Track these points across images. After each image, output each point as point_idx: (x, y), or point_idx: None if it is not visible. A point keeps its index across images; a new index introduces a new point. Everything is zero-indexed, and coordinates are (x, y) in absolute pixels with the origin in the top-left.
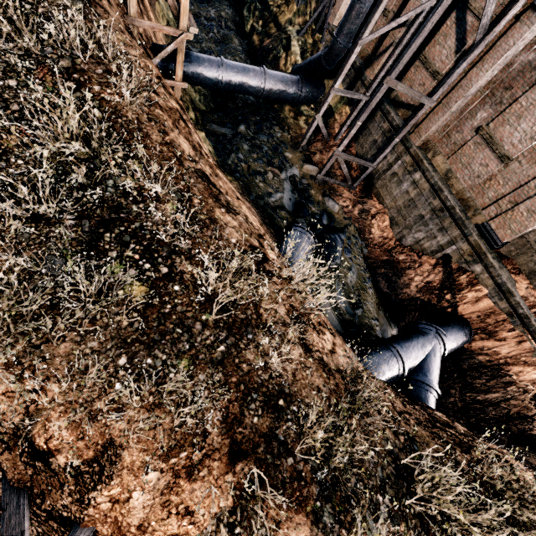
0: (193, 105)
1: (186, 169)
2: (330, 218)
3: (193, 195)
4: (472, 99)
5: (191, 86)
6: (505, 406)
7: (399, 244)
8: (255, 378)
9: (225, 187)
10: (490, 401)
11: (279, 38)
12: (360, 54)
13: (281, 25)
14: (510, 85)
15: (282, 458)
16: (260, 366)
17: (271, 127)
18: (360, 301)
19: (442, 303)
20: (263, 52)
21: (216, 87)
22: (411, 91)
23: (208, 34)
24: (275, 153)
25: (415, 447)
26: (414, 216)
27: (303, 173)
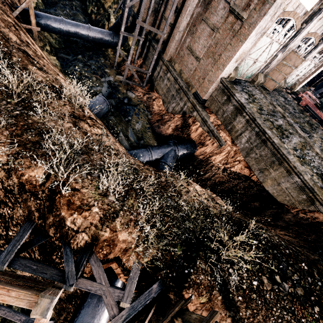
0: (50, 44)
1: (10, 45)
2: (129, 100)
3: (13, 55)
4: (183, 33)
5: (50, 36)
6: (213, 179)
7: (167, 112)
8: (35, 126)
9: (45, 64)
10: (207, 178)
11: (104, 14)
12: (141, 20)
13: (106, 9)
14: (195, 24)
15: (40, 149)
16: (41, 123)
17: (98, 58)
18: (142, 137)
19: (184, 135)
20: (96, 22)
21: (61, 33)
22: (151, 28)
23: (63, 12)
24: (99, 69)
25: (136, 171)
26: (170, 96)
27: (116, 80)
